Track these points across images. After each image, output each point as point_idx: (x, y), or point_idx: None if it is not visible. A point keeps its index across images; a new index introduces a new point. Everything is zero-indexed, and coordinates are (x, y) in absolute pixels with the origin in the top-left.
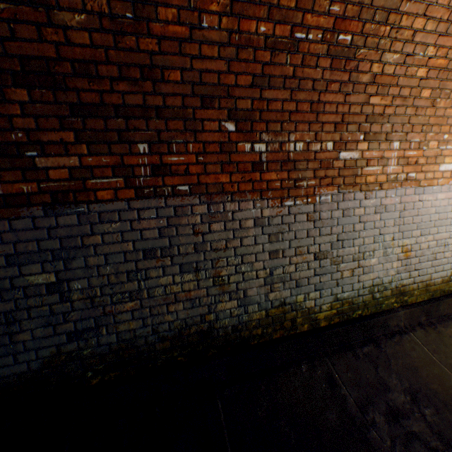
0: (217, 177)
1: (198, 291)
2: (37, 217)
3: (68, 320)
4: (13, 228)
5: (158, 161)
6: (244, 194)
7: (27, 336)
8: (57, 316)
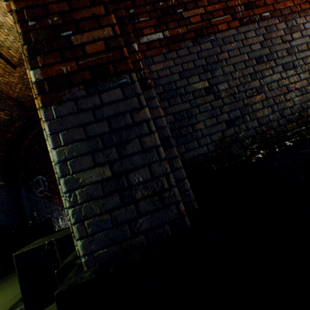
0: (284, 4)
1: (301, 82)
2: (189, 47)
3: (223, 113)
4: (178, 56)
5: (246, 1)
6: (305, 11)
7: (201, 126)
8: (215, 110)
